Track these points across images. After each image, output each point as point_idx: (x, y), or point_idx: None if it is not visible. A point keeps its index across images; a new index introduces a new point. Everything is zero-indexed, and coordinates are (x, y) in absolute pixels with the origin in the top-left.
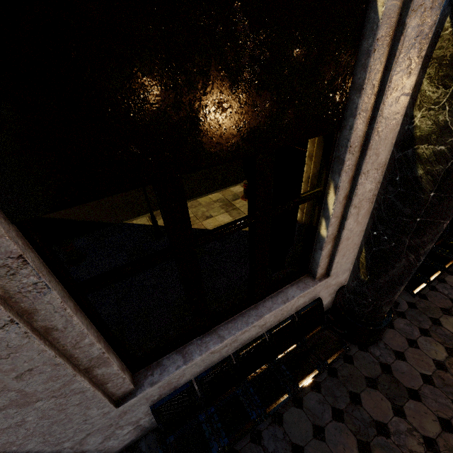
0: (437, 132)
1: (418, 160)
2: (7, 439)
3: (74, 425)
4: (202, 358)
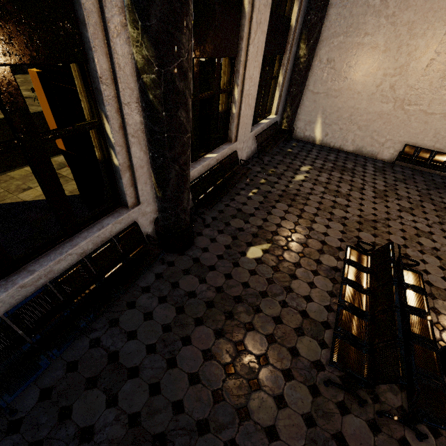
0: (147, 64)
1: (147, 87)
2: None
3: None
4: (9, 294)
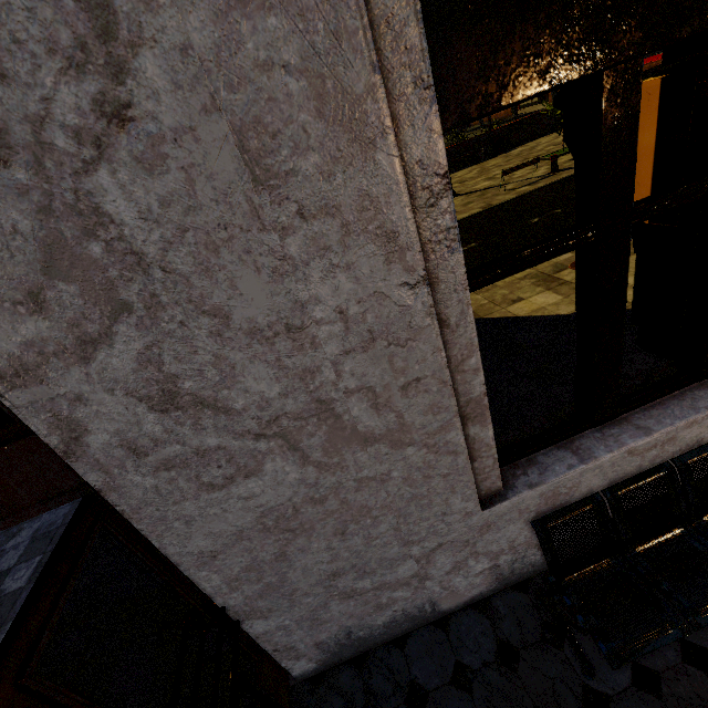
0: None
1: None
2: (367, 499)
3: (431, 517)
4: (612, 458)
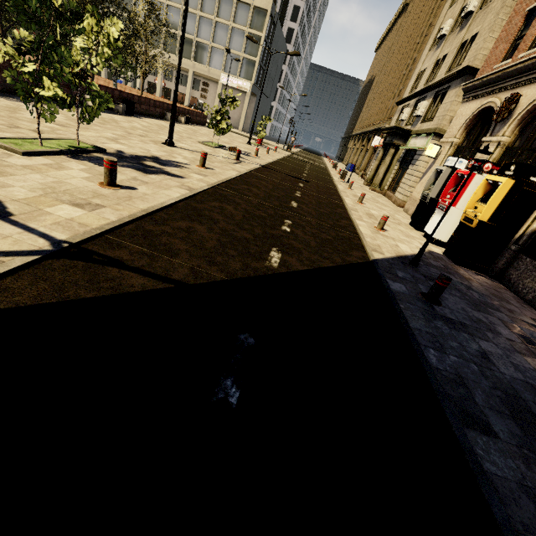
0: None
1: None
2: None
3: None
4: None
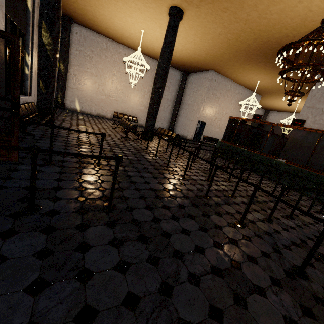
0: (49, 44)
1: (47, 50)
2: None
3: None
4: None
